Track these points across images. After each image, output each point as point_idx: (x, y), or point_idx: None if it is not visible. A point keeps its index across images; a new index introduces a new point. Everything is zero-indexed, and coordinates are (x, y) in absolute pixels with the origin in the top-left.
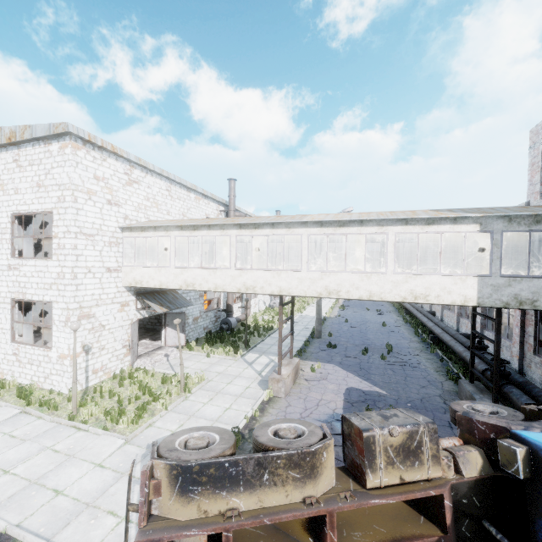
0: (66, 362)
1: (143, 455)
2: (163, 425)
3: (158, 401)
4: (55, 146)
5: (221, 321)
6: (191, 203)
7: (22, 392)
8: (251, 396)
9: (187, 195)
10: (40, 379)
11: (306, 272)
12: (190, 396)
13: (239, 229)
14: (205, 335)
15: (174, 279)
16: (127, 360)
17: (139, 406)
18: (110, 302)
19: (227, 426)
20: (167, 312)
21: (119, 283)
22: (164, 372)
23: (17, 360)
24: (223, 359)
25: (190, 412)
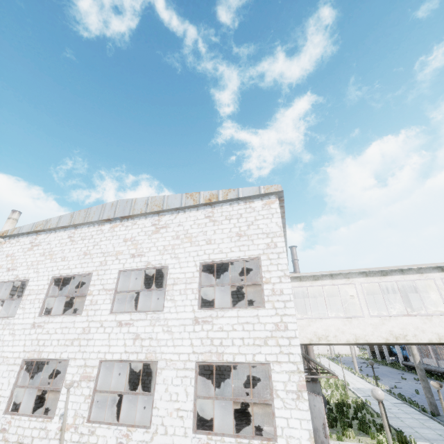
0: None
1: None
2: None
3: None
4: (258, 203)
5: None
6: None
7: None
8: None
9: None
10: None
11: None
12: None
13: (441, 271)
14: None
15: (373, 331)
16: None
17: None
18: None
19: None
20: None
21: None
22: None
23: None
24: None
25: None
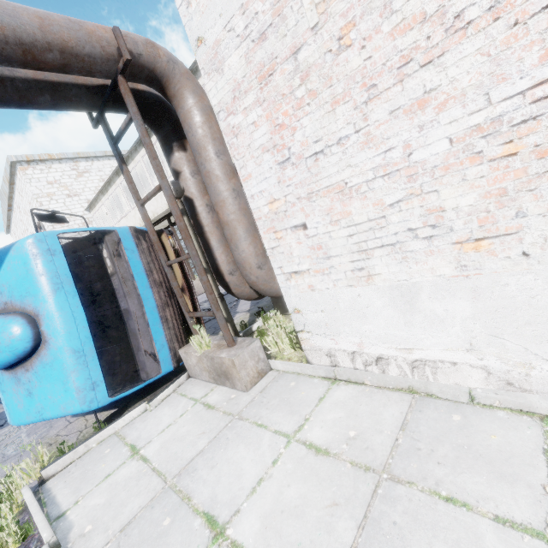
0: None
1: None
2: None
3: None
4: (19, 175)
5: None
6: None
7: None
8: None
9: None
10: None
11: None
12: None
13: (119, 177)
14: None
15: None
16: None
17: None
18: None
19: None
20: None
21: None
22: None
23: None
24: None
25: None
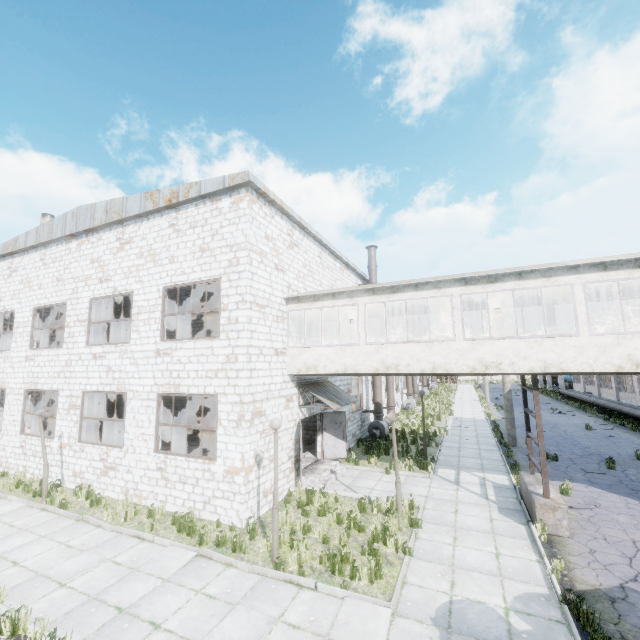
0: (238, 480)
1: (441, 639)
2: (422, 582)
3: (383, 541)
4: (226, 202)
5: (369, 425)
6: (337, 274)
7: (186, 524)
8: (513, 534)
9: (334, 264)
10: (196, 505)
11: (589, 336)
12: (418, 533)
13: (464, 285)
14: (354, 445)
15: (365, 361)
16: (292, 478)
17: (362, 547)
18: (277, 395)
19: (529, 586)
20: (322, 411)
21: (284, 370)
22: (347, 495)
23: (162, 477)
24: (410, 477)
25: (442, 559)
